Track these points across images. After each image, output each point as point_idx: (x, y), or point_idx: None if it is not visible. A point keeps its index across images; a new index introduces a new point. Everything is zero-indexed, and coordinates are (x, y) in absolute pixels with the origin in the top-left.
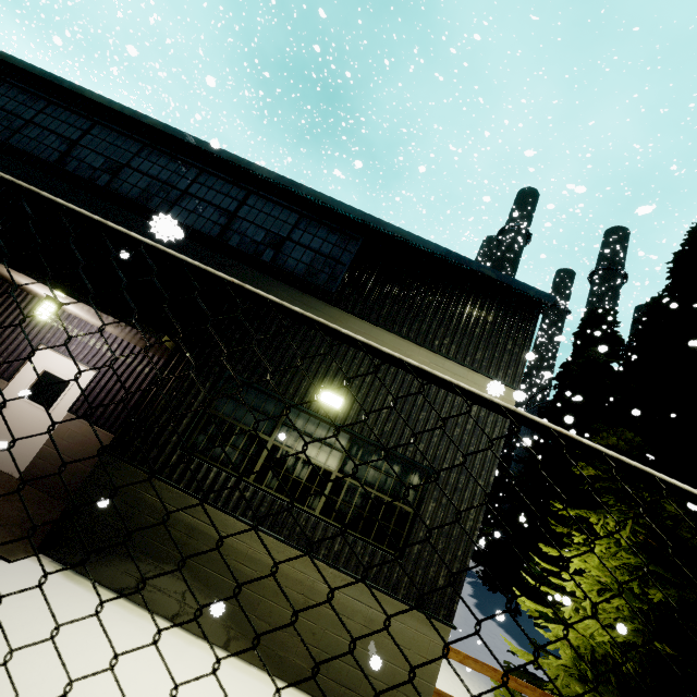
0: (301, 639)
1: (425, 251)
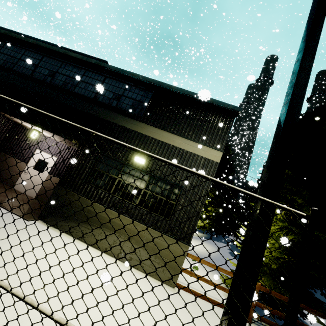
0: (20, 176)
1: (181, 93)
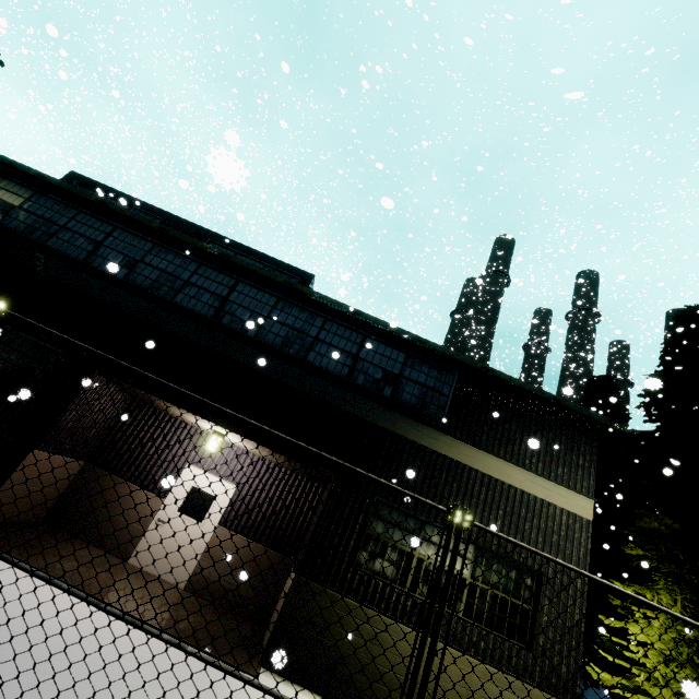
0: None
1: (506, 382)
